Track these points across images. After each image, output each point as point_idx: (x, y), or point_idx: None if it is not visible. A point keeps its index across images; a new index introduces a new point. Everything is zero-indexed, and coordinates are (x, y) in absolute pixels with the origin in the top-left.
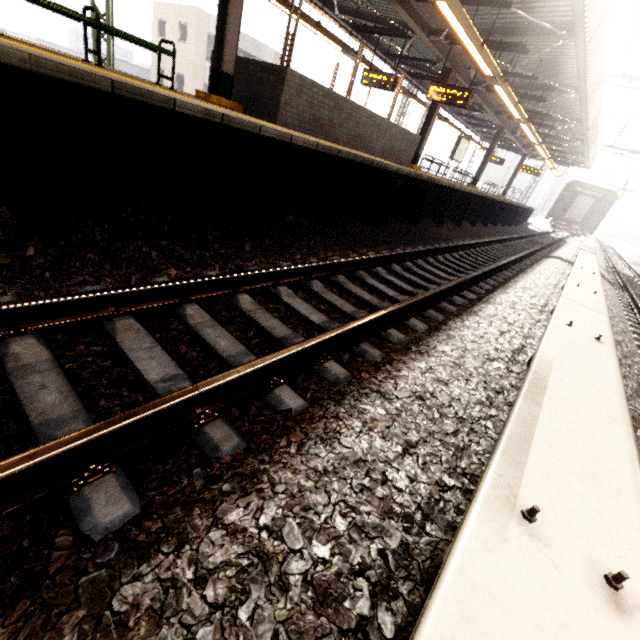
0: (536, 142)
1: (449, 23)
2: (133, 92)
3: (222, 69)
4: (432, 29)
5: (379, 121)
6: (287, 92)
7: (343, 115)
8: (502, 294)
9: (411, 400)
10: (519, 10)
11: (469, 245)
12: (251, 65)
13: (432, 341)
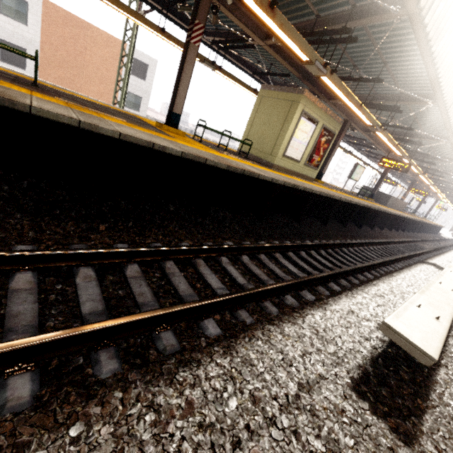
0: (447, 203)
1: (429, 186)
2: (406, 217)
3: (374, 194)
4: (413, 173)
5: (401, 202)
6: (389, 200)
7: (395, 202)
8: (450, 252)
9: (449, 255)
10: (446, 178)
11: (431, 240)
12: (378, 192)
13: (444, 253)
